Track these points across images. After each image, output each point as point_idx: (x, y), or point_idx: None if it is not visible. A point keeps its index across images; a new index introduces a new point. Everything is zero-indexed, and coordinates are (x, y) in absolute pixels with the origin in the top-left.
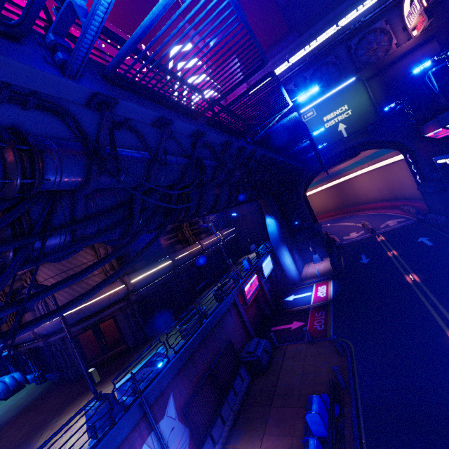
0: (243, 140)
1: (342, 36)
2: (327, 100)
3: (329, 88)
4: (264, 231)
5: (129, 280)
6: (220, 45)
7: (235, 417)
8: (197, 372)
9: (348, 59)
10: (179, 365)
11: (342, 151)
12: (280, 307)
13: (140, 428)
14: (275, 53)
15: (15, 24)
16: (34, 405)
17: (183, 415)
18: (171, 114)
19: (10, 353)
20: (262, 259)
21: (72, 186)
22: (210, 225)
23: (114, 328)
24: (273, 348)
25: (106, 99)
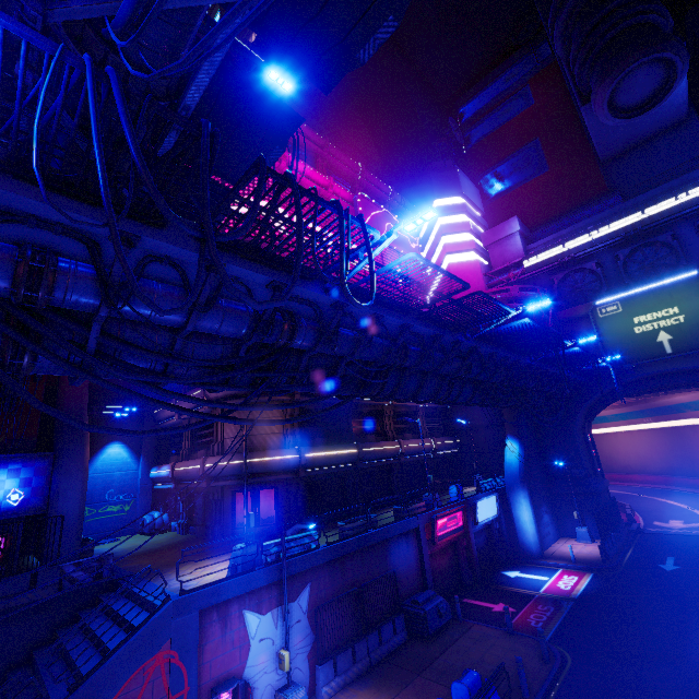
0: (461, 335)
1: (686, 212)
2: (645, 295)
3: (655, 277)
4: (503, 460)
5: (305, 452)
6: (502, 198)
7: (370, 666)
8: (343, 582)
9: (696, 241)
10: (327, 557)
11: (664, 373)
12: (491, 579)
13: (272, 593)
14: (576, 219)
15: (314, 275)
16: (176, 546)
17: (313, 616)
18: (384, 311)
19: (167, 490)
20: (482, 495)
21: (305, 348)
22: (416, 421)
23: (272, 501)
24: (453, 619)
25: (342, 304)
